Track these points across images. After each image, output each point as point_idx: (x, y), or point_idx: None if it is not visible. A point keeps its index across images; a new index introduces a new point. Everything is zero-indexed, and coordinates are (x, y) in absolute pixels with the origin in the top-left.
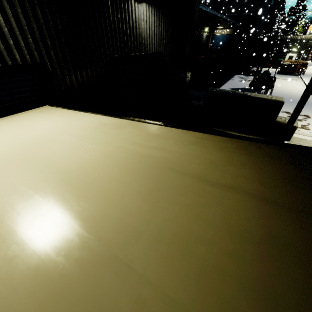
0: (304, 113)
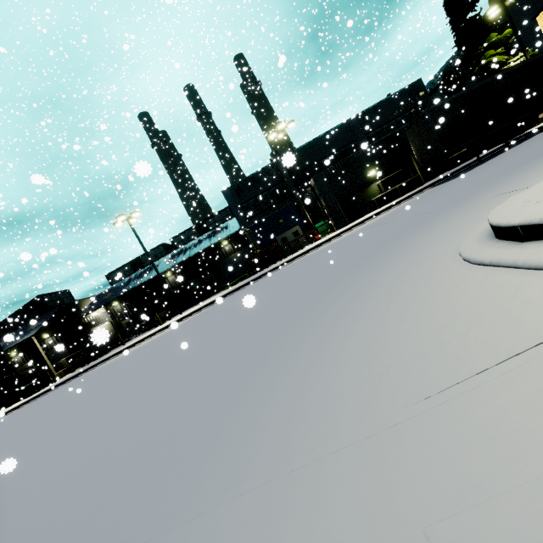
0: None
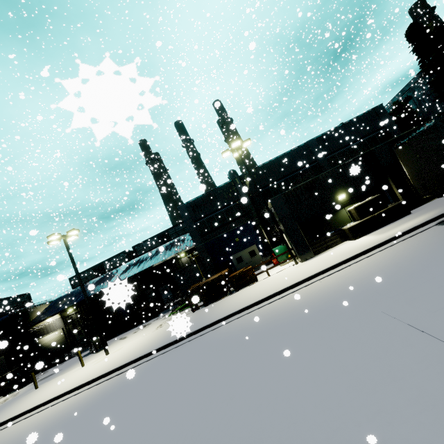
0: (7, 400)
